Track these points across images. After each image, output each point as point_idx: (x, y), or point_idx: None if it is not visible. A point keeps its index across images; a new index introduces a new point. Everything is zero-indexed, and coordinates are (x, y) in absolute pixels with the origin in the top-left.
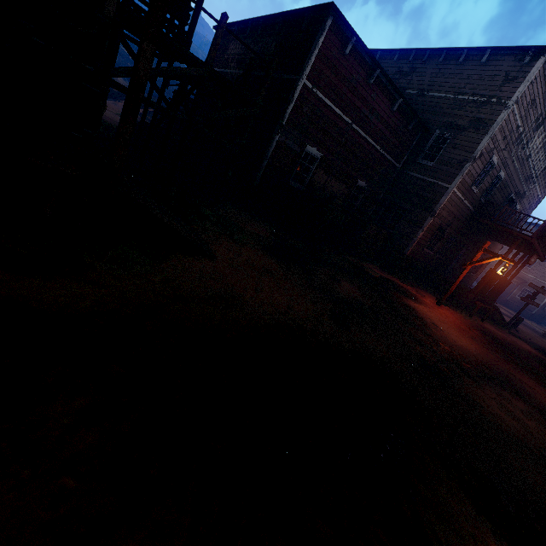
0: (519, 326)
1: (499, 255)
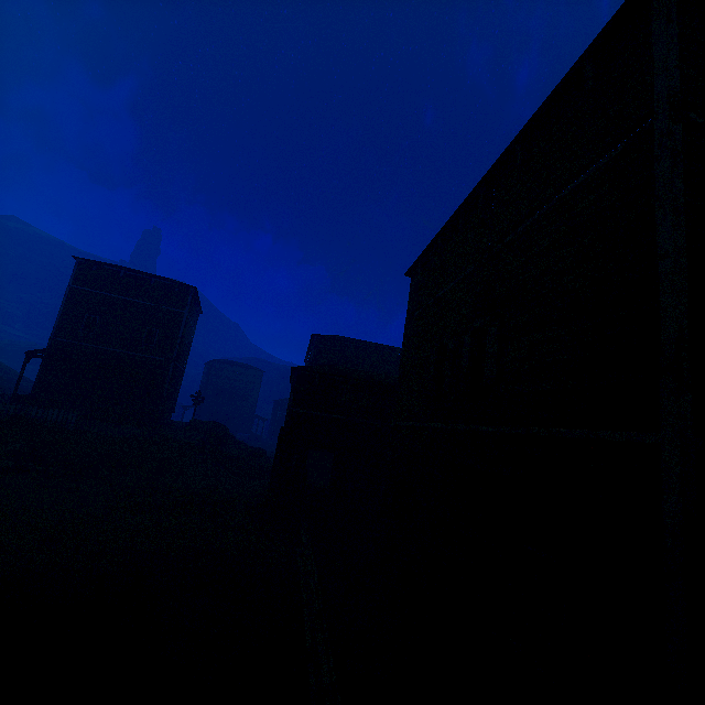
0: None
1: None
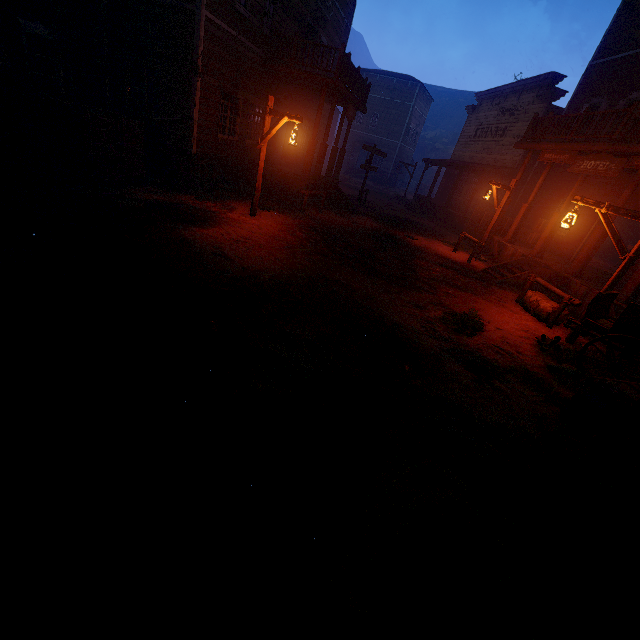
0: (372, 198)
1: (284, 114)
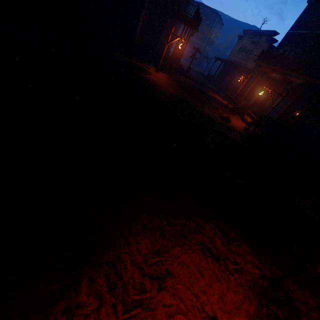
0: (191, 71)
1: (179, 36)
